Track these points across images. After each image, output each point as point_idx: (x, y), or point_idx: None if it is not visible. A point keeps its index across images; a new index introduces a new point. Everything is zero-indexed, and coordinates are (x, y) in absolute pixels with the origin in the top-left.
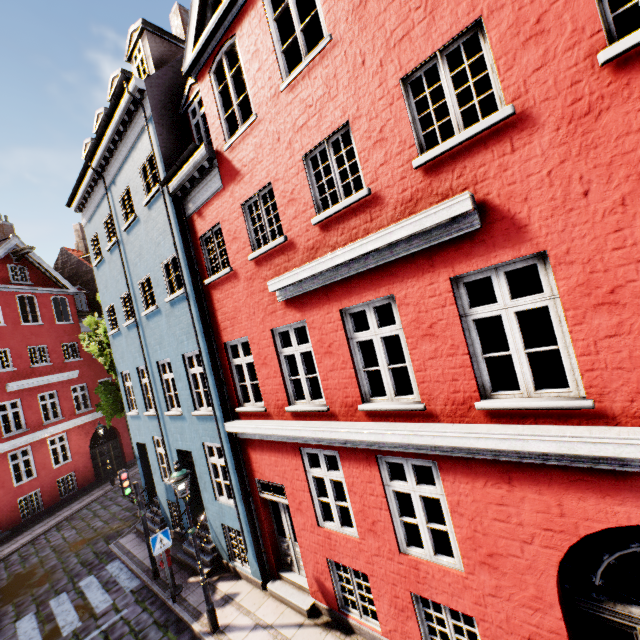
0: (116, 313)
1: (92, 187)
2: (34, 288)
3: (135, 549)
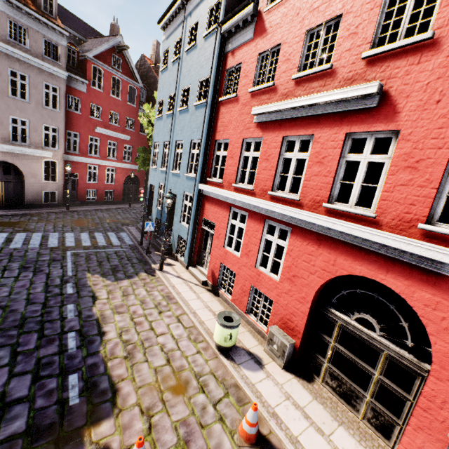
0: (163, 105)
1: (176, 14)
2: (122, 75)
3: (134, 232)
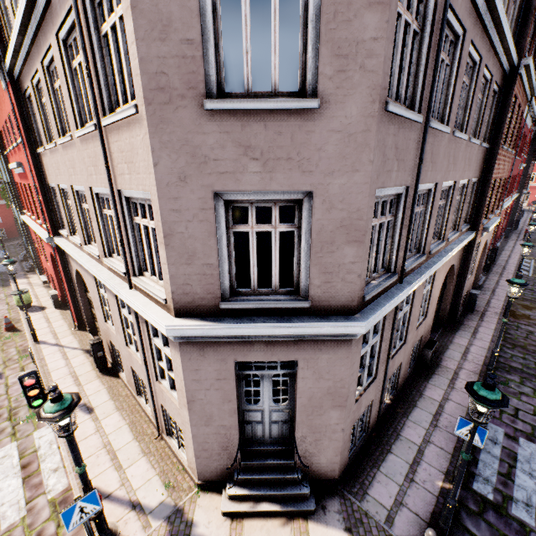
0: None
1: None
2: None
3: None
